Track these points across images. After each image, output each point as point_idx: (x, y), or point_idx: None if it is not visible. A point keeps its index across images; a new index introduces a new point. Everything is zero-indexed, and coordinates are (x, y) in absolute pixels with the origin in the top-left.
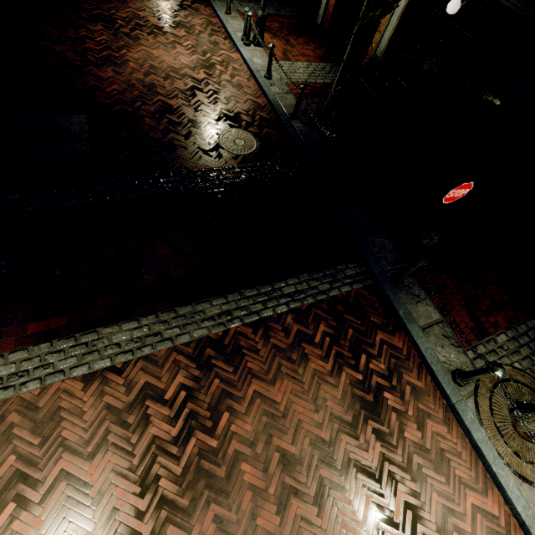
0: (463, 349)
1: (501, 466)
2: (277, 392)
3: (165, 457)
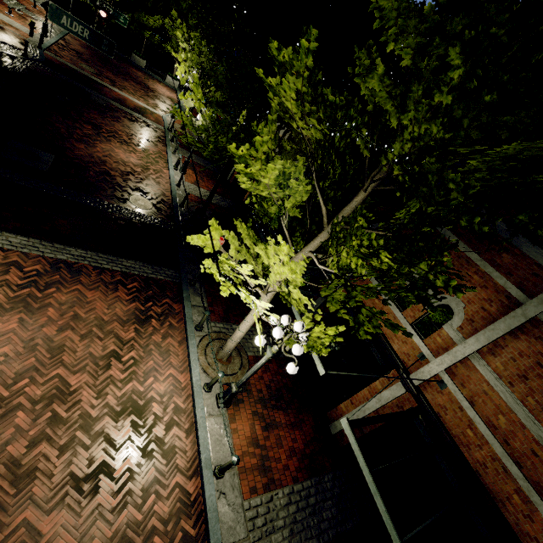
0: (210, 321)
1: (196, 363)
2: (90, 294)
3: (8, 288)
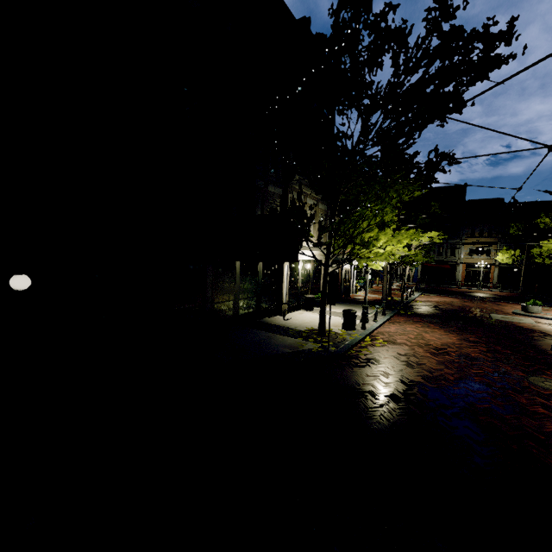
0: None
1: None
2: None
3: None
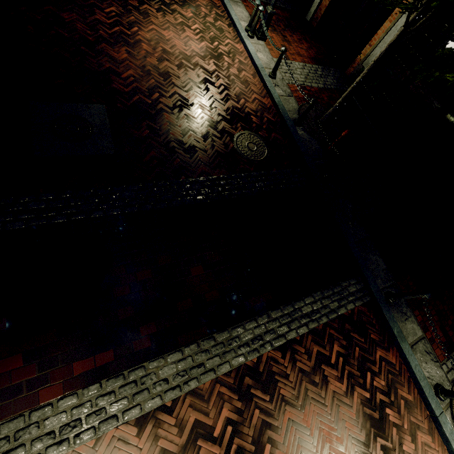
0: (440, 363)
1: None
2: (307, 418)
3: None
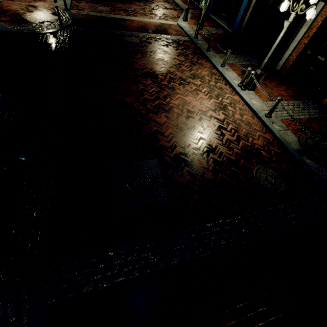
0: None
1: None
2: None
3: None
